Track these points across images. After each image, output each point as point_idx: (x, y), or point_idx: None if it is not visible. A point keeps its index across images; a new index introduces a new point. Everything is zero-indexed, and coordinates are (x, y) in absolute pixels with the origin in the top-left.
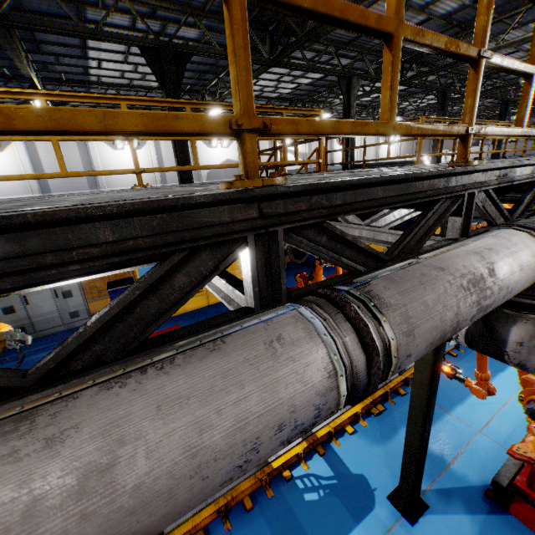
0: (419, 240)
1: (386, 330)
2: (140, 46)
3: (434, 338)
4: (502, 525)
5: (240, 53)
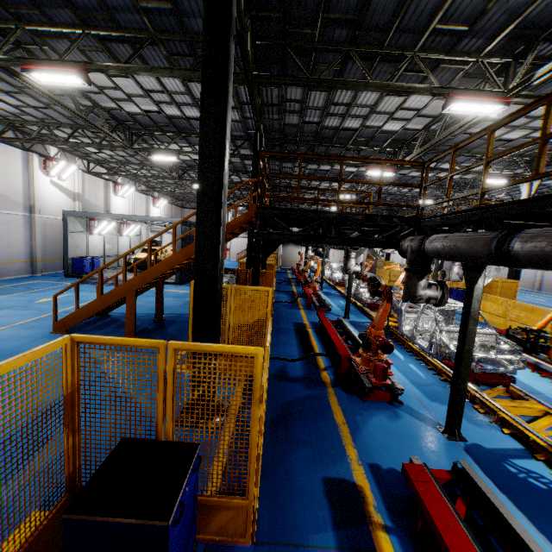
0: None
1: None
2: None
3: None
4: None
5: None
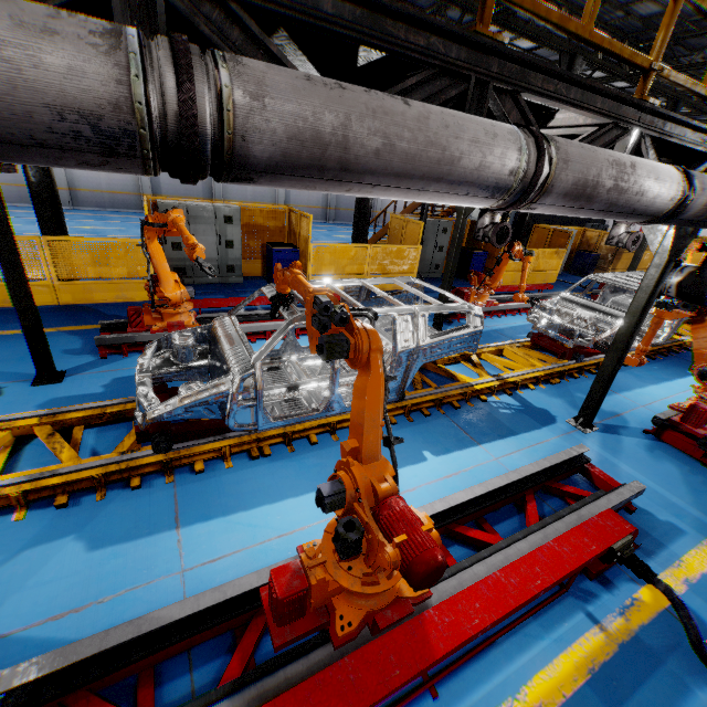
0: None
1: (694, 182)
2: None
3: (706, 202)
4: (653, 445)
5: (669, 29)
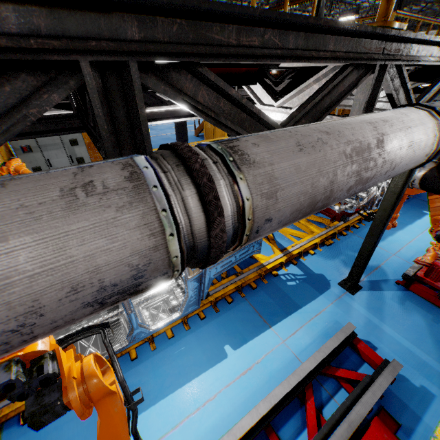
0: (430, 97)
1: None
2: None
3: None
4: (404, 295)
5: None
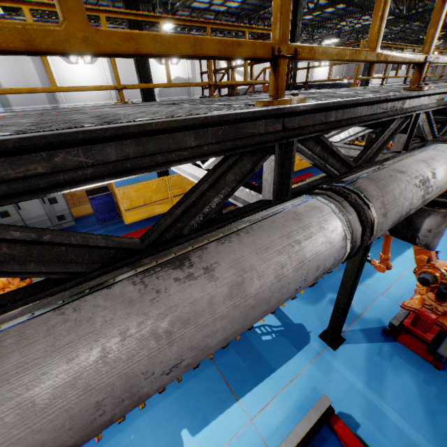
0: (375, 152)
1: (372, 212)
2: None
3: (396, 220)
4: (392, 348)
5: None
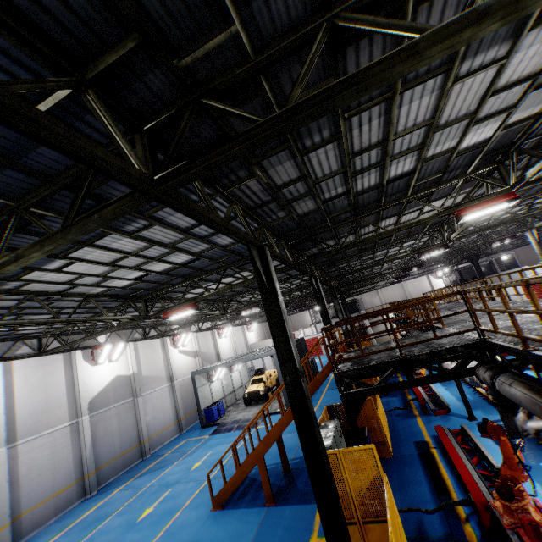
0: None
1: None
2: (249, 243)
3: None
4: None
5: None
